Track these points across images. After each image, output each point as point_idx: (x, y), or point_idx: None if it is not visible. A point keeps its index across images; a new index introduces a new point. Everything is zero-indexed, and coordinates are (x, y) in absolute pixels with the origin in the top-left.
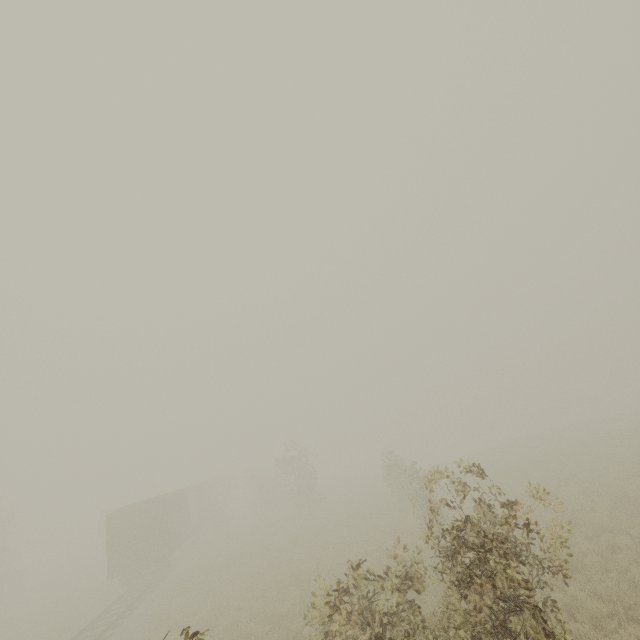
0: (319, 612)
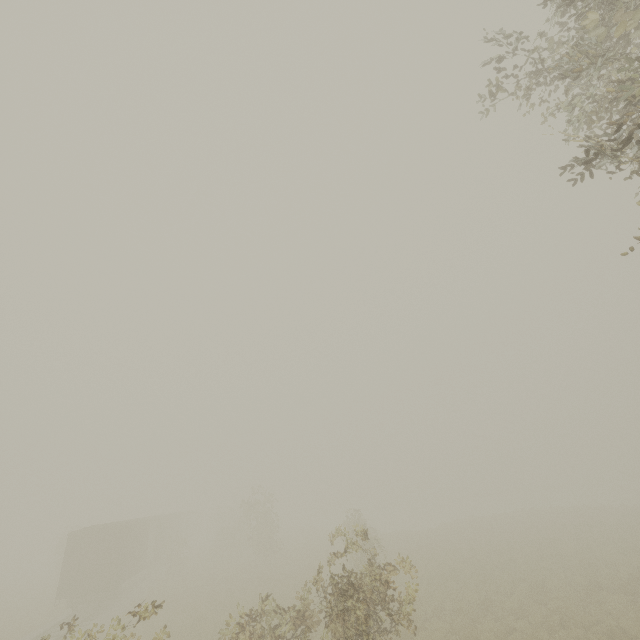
0: (229, 632)
